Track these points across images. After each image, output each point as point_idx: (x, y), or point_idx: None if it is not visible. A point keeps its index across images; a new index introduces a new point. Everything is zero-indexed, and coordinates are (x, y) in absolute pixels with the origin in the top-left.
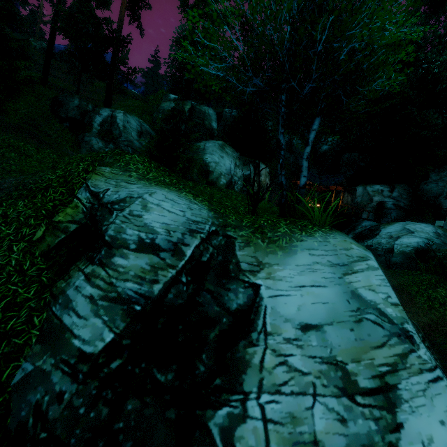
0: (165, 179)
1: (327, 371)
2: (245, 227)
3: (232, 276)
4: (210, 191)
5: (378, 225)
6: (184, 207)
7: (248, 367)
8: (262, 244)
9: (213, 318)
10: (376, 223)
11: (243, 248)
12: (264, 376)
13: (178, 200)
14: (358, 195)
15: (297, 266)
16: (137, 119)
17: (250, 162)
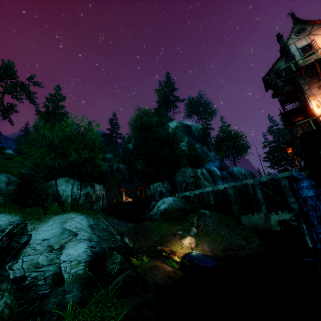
0: (6, 210)
1: (47, 248)
2: (33, 219)
3: (24, 234)
4: (38, 209)
5: (156, 203)
6: (9, 218)
7: (22, 253)
8: (37, 222)
9: (15, 247)
10: (156, 202)
11: (30, 225)
12: (26, 253)
13: (7, 216)
14: (151, 189)
15: (48, 225)
16: (6, 175)
17: (88, 185)
